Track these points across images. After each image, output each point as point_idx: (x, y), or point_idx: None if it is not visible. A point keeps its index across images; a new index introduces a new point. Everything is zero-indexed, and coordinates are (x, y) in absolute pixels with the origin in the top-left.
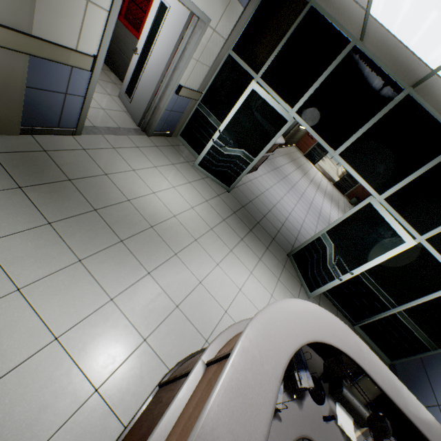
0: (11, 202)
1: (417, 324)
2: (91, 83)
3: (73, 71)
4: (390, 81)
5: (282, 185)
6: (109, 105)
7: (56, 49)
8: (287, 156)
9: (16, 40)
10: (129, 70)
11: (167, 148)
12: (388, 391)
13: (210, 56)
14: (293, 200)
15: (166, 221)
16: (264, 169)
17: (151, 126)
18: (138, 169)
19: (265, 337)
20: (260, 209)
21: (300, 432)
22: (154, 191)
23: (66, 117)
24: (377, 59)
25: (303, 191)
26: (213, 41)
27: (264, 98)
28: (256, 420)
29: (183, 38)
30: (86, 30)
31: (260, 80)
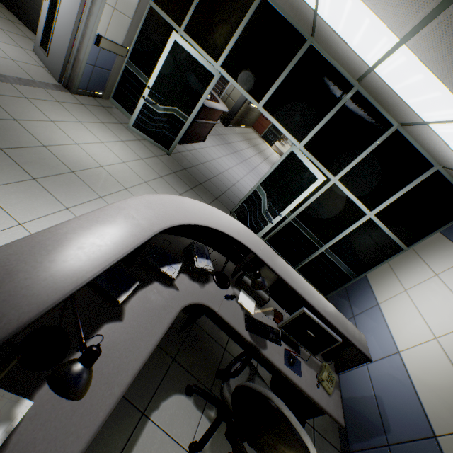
0: None
1: (341, 258)
2: None
3: None
4: (296, 32)
5: (233, 157)
6: (21, 57)
7: None
8: (242, 135)
9: None
10: (41, 19)
11: (96, 108)
12: (277, 270)
13: (129, 6)
14: (243, 171)
15: (91, 169)
16: (214, 142)
17: (73, 82)
18: (57, 121)
19: (148, 208)
20: (205, 173)
21: (198, 300)
22: (78, 143)
23: None
24: (283, 11)
25: (255, 166)
26: None
27: (187, 50)
28: (119, 243)
29: None
30: None
31: (184, 34)
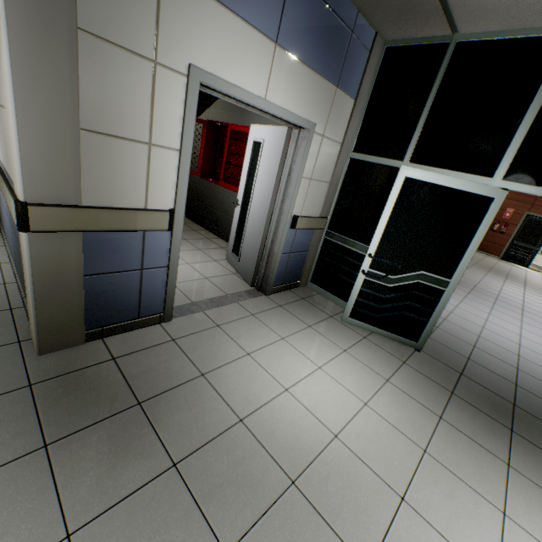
0: (11, 491)
1: None
2: (173, 246)
3: (146, 237)
4: None
5: (502, 311)
6: (214, 271)
7: (117, 215)
8: (476, 267)
9: (59, 218)
10: (232, 226)
11: (296, 304)
12: None
13: (326, 169)
14: None
15: (320, 455)
16: (455, 293)
17: (267, 280)
18: (254, 349)
19: None
20: (496, 369)
21: None
22: (286, 386)
23: (147, 300)
24: None
25: None
26: (324, 150)
27: (430, 181)
28: None
29: (285, 160)
30: (154, 181)
31: (411, 165)
